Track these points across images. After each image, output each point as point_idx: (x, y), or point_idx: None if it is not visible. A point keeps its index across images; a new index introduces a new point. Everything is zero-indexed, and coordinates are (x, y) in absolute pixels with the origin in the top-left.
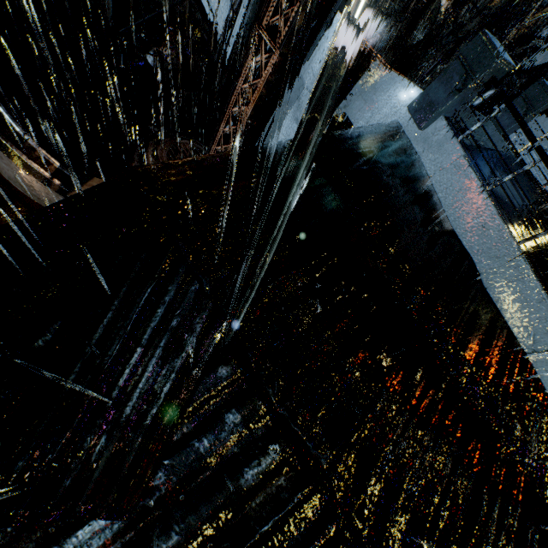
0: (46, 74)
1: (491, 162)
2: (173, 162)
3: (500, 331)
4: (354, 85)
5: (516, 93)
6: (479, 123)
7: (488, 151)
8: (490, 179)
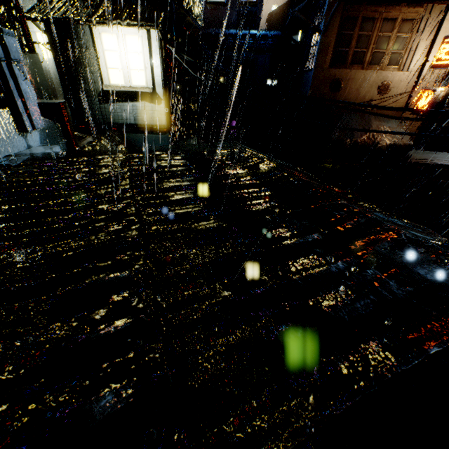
0: None
1: None
2: None
3: None
4: None
5: None
6: None
7: None
8: None
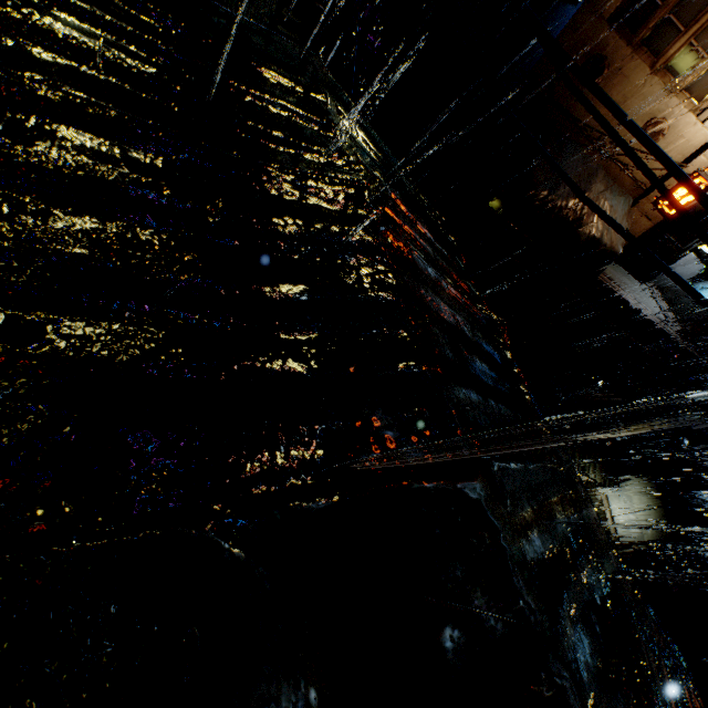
0: None
1: None
2: None
3: None
4: None
5: None
6: None
7: None
8: None
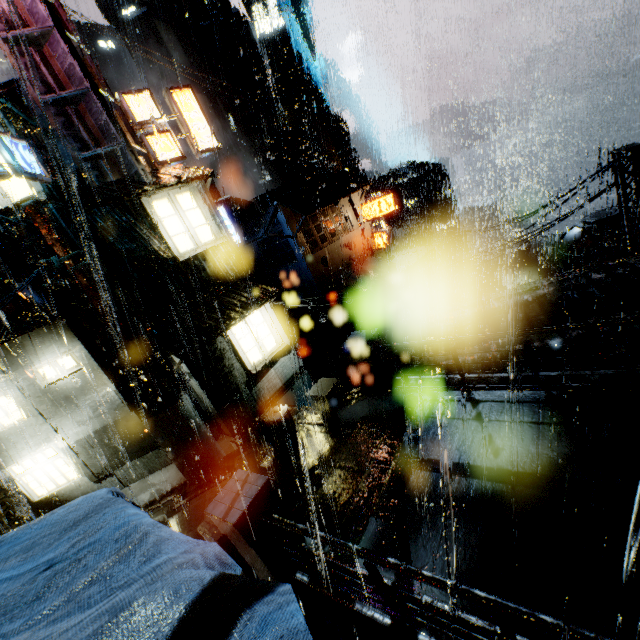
0: None
1: None
2: None
3: None
4: None
5: None
6: None
7: None
8: None
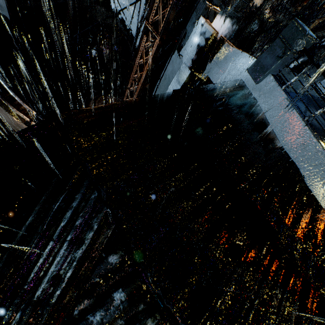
0: (34, 63)
1: (305, 102)
2: (85, 108)
3: (321, 217)
4: (213, 58)
5: (318, 59)
6: (295, 77)
7: (302, 95)
8: (305, 113)
